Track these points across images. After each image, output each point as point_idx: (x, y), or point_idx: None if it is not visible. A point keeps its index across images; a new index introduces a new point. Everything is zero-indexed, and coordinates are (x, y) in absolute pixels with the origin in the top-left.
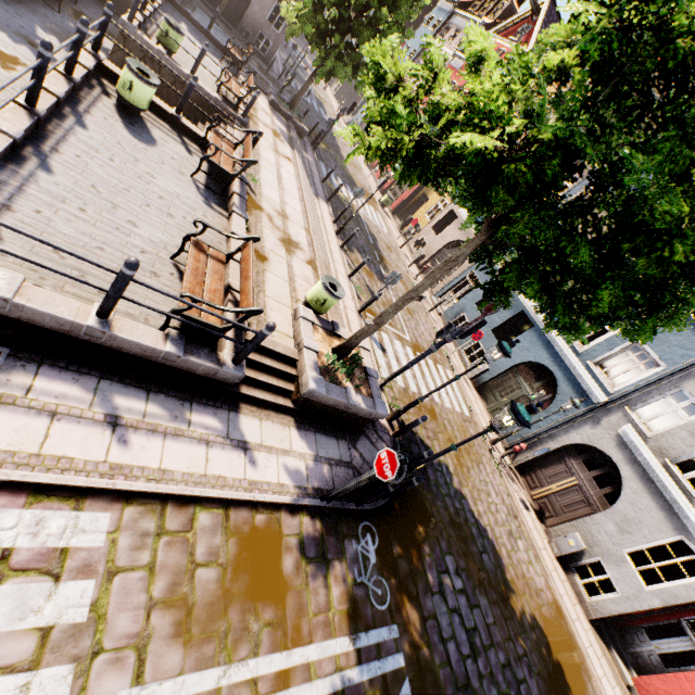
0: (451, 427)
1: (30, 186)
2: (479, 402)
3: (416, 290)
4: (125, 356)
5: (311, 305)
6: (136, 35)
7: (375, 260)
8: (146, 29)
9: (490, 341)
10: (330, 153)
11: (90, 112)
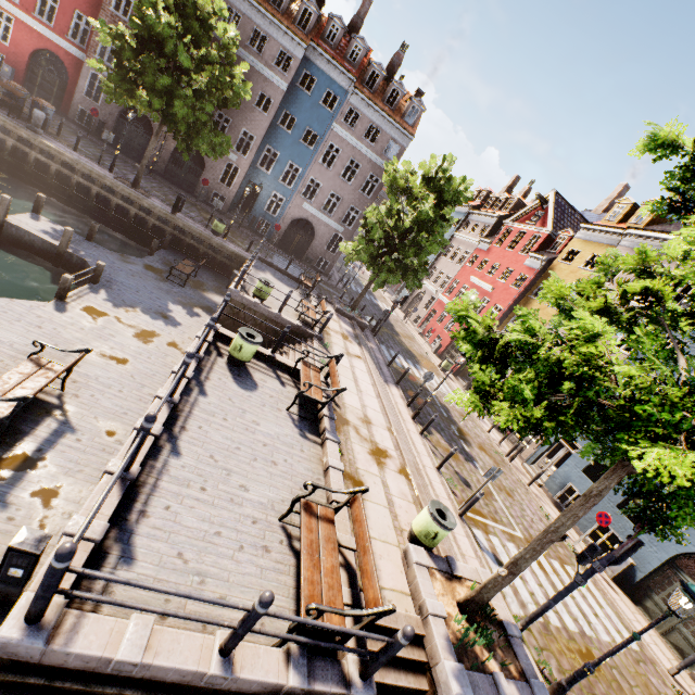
0: (625, 681)
1: (163, 478)
2: (639, 617)
3: (555, 531)
4: (241, 693)
5: (419, 539)
6: (239, 296)
7: (454, 435)
8: (244, 287)
9: (620, 521)
10: (387, 333)
11: (209, 377)
